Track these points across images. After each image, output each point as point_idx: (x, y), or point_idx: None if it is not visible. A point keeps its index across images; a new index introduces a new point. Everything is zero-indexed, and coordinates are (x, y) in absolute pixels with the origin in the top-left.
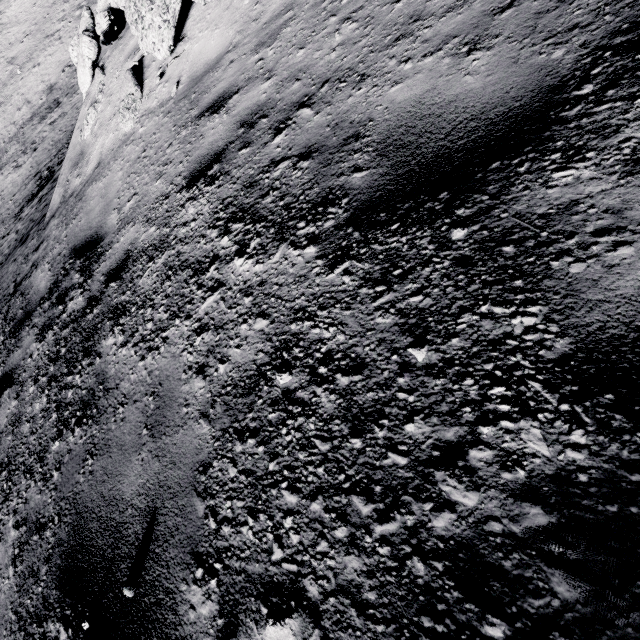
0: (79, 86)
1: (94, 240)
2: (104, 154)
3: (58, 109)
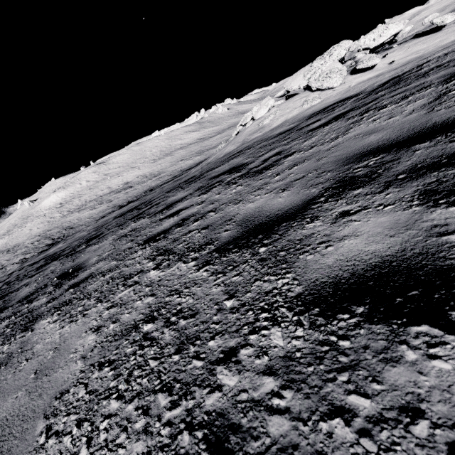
0: (257, 116)
1: (340, 100)
2: (290, 117)
3: (131, 188)
